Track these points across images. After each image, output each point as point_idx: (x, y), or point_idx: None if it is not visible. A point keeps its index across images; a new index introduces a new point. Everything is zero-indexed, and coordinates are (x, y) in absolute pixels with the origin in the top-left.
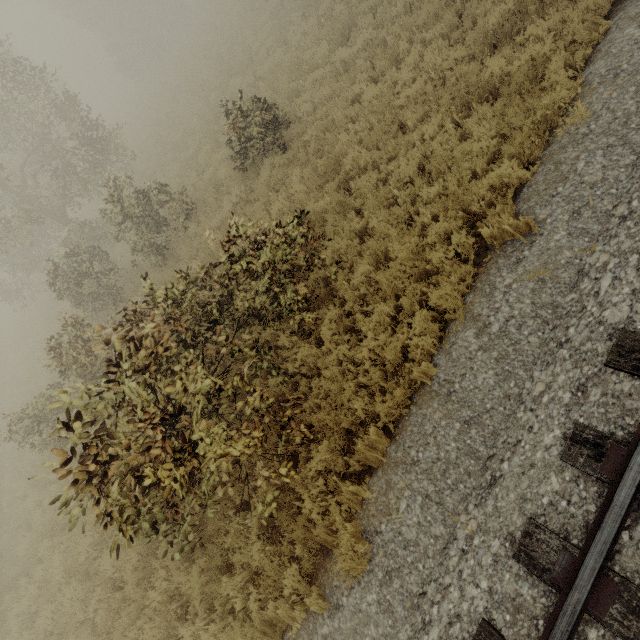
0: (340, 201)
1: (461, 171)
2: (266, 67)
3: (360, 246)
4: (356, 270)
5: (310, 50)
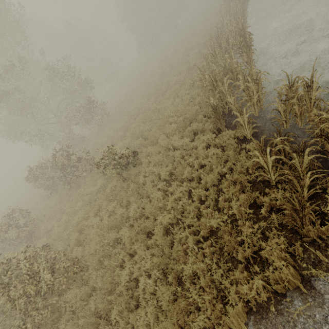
0: (103, 255)
1: (133, 323)
2: (161, 106)
3: (88, 301)
4: (68, 325)
5: (172, 118)
